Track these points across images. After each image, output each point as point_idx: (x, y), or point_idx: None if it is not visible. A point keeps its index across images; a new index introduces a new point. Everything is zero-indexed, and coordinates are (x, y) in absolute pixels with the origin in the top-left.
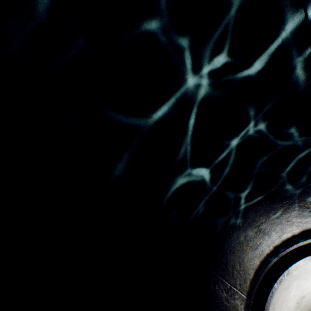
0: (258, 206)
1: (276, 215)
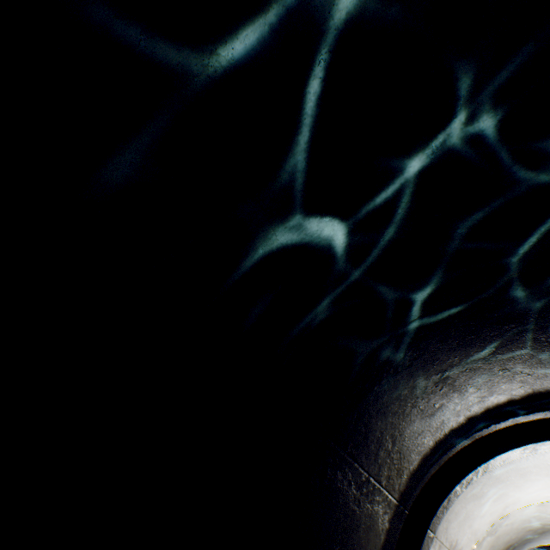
0: (449, 329)
1: (484, 355)
